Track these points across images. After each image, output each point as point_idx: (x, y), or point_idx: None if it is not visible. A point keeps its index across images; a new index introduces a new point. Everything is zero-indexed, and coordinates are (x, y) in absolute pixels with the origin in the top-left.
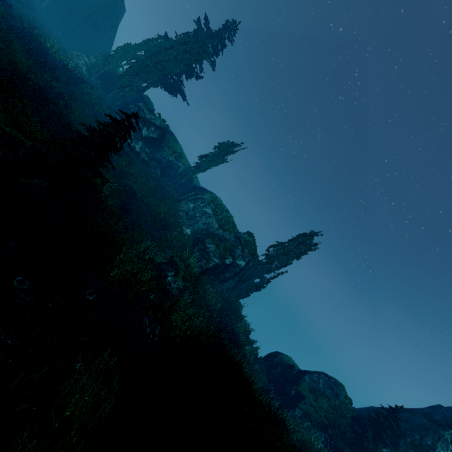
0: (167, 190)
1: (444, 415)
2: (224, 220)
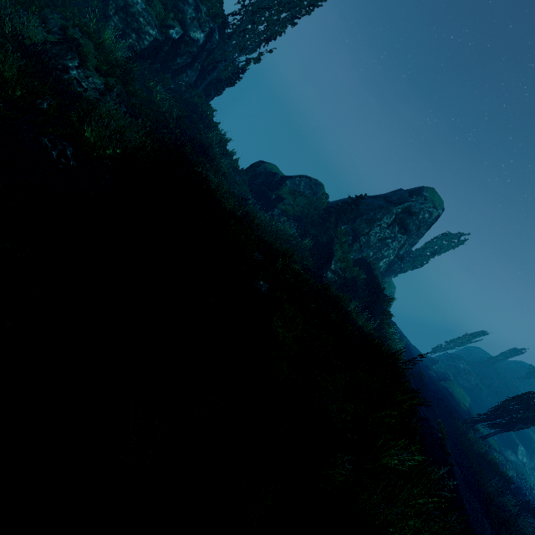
0: None
1: (400, 196)
2: None
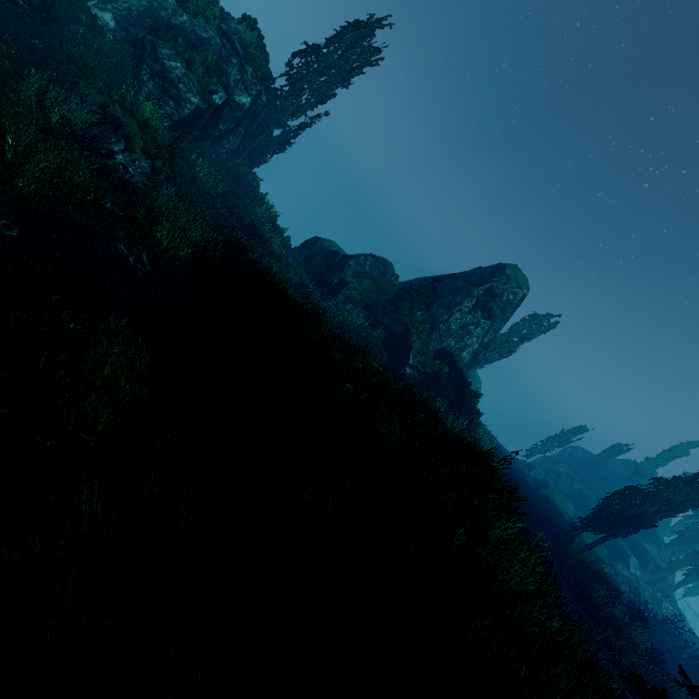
0: None
1: (481, 276)
2: None
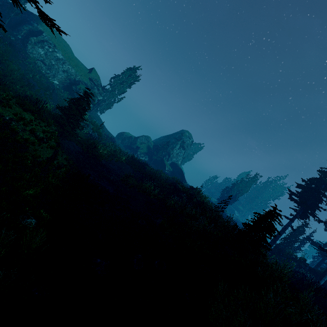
0: (6, 35)
1: (178, 136)
2: (74, 62)
